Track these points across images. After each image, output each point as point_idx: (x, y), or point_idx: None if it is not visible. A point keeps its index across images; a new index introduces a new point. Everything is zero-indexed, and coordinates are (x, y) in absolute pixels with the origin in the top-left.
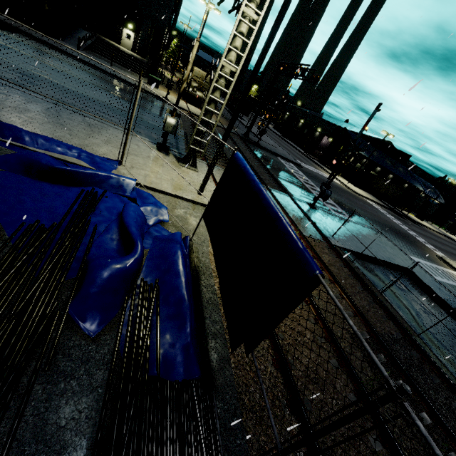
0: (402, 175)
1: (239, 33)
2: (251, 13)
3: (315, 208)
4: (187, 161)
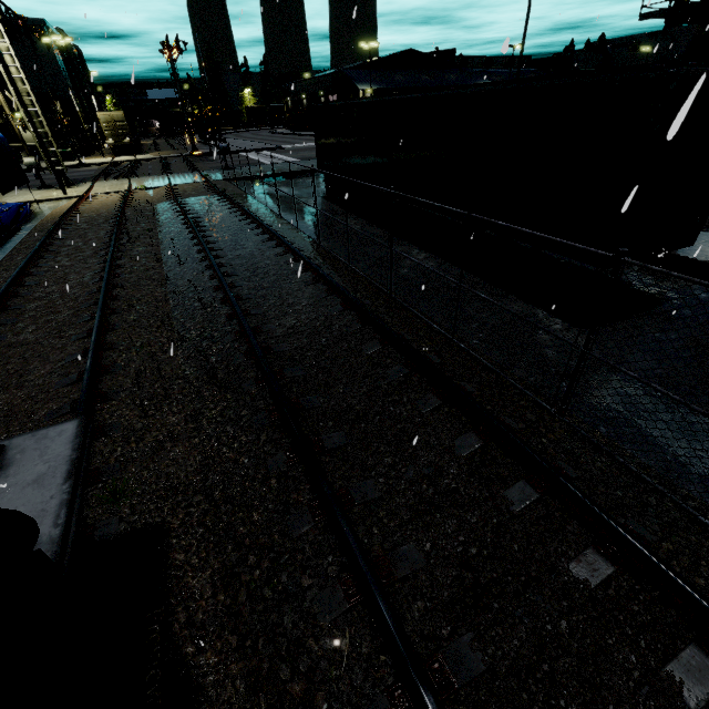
0: (450, 82)
1: (7, 63)
2: (1, 44)
3: (230, 168)
4: (63, 184)
